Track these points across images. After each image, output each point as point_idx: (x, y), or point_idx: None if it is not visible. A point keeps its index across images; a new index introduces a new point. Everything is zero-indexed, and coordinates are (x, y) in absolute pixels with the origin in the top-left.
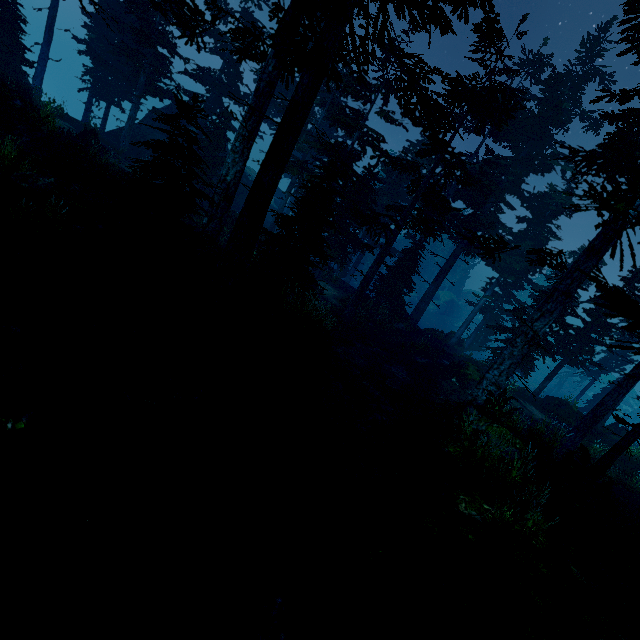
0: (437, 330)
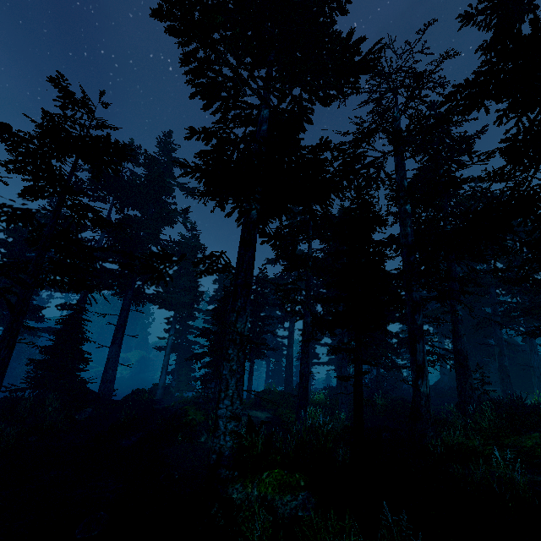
0: (138, 391)
